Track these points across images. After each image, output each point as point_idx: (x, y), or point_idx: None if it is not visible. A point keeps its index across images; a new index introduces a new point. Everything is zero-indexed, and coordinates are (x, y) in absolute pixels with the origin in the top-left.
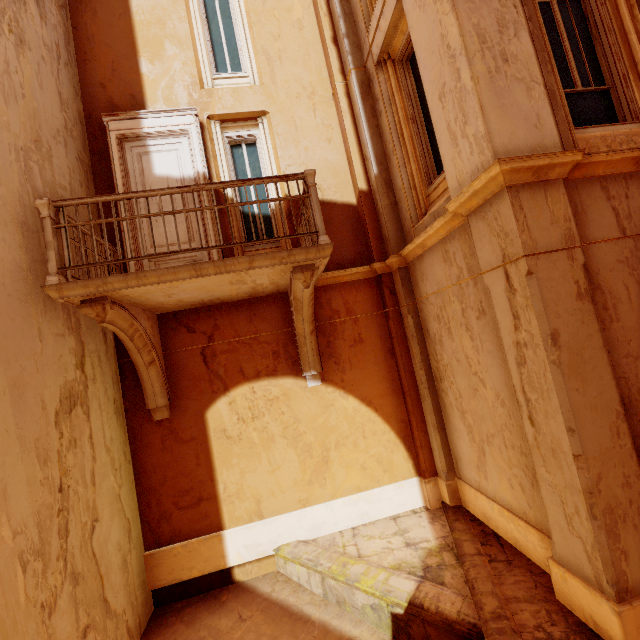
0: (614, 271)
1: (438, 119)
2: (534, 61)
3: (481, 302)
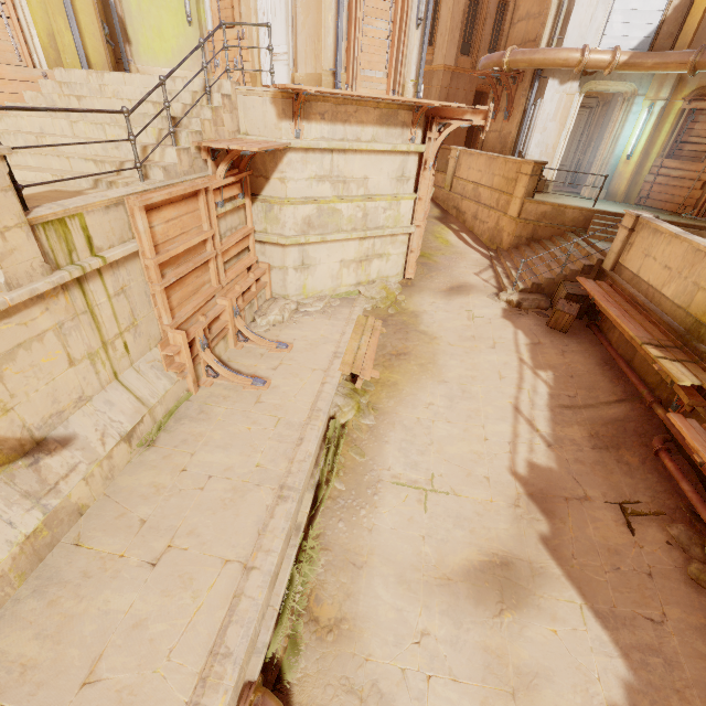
0: (451, 96)
1: (438, 40)
2: (458, 40)
3: (428, 95)
